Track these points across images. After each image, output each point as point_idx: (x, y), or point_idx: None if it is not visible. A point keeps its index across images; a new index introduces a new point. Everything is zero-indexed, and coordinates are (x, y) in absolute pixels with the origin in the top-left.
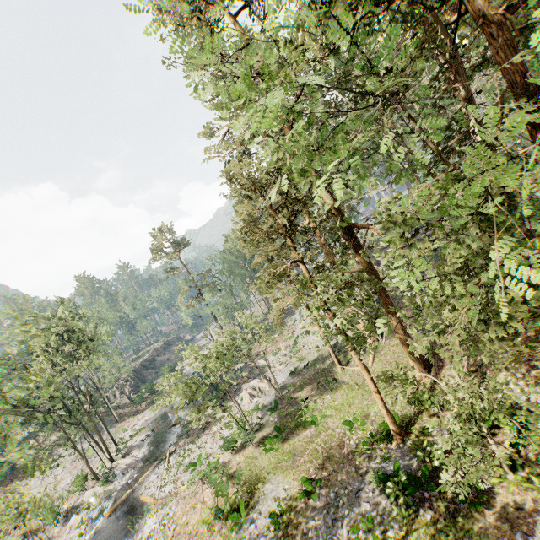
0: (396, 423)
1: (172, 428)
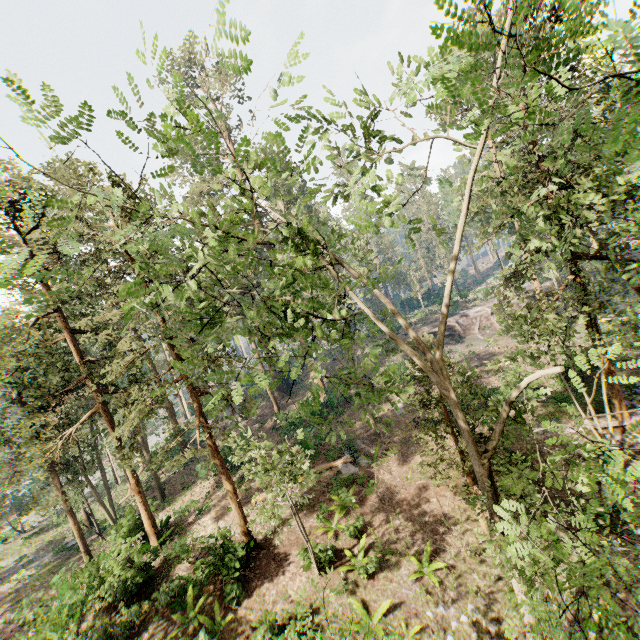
0: (89, 519)
1: None
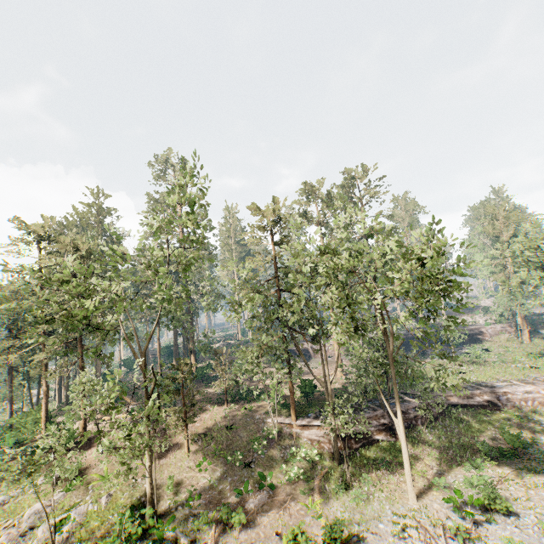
0: None
1: None
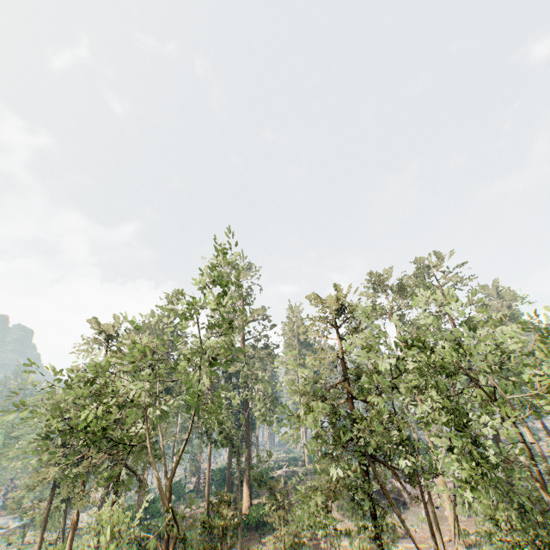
0: None
1: (0, 529)
